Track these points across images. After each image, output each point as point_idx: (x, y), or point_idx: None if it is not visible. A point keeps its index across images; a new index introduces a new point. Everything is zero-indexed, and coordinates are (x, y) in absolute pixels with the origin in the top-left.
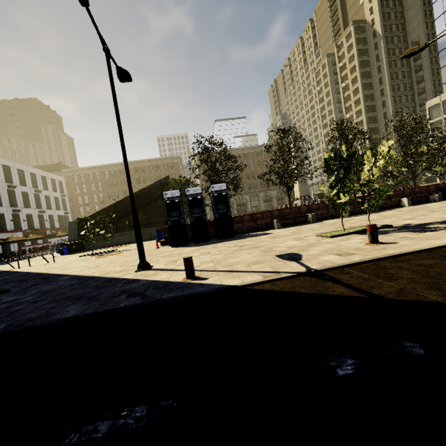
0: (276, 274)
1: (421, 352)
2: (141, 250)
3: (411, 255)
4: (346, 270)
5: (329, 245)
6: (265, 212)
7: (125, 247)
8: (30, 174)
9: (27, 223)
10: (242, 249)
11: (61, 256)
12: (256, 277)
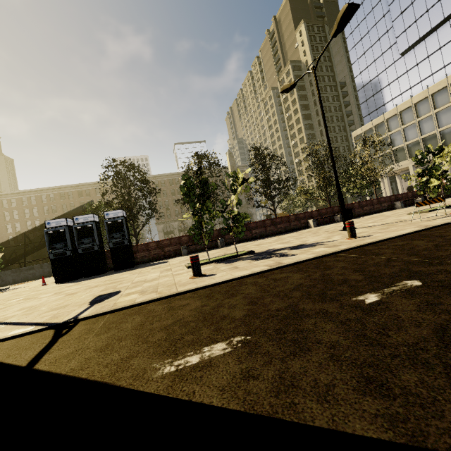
0: (28, 328)
1: None
2: None
3: (194, 292)
4: (105, 317)
5: (165, 279)
6: (174, 238)
7: (24, 284)
8: None
9: None
10: (98, 285)
11: None
12: (2, 334)
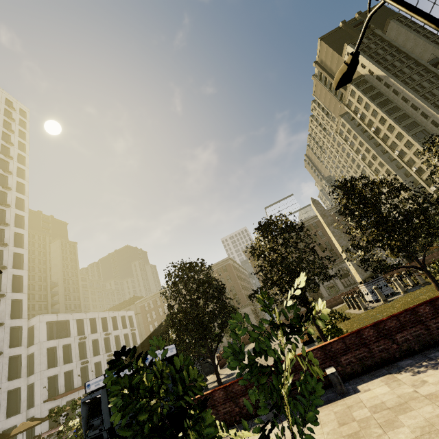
0: None
1: None
2: None
3: None
4: None
5: None
6: None
7: None
8: (102, 319)
9: (96, 372)
10: None
11: None
12: None
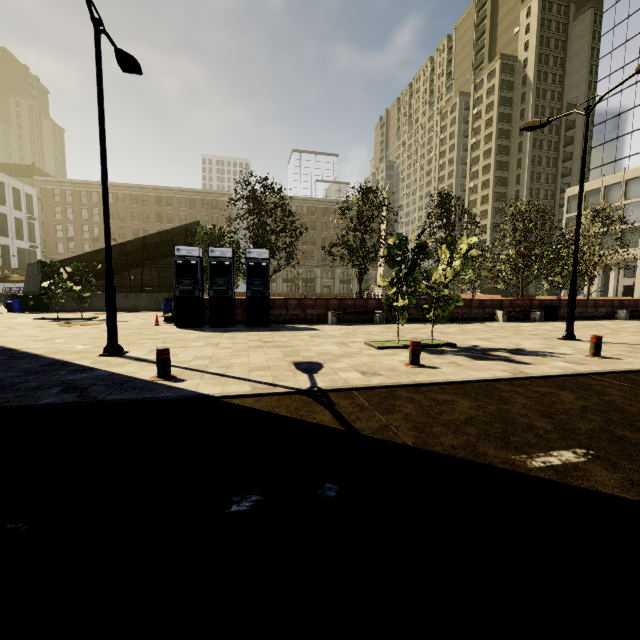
0: (270, 388)
1: (333, 495)
2: (111, 327)
3: (438, 386)
4: (354, 393)
5: (366, 359)
6: (320, 299)
7: None
8: None
9: None
10: (263, 346)
11: (7, 314)
12: (244, 388)
